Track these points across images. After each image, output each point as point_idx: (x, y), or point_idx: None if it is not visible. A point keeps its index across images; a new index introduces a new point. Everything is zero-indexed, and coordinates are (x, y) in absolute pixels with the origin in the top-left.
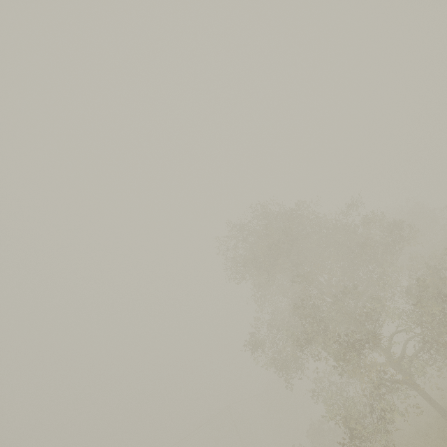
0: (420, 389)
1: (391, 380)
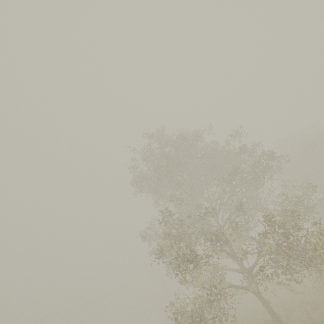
0: (260, 296)
1: (236, 286)
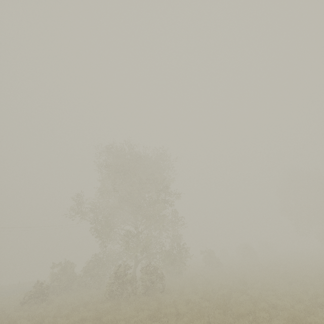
0: None
1: None
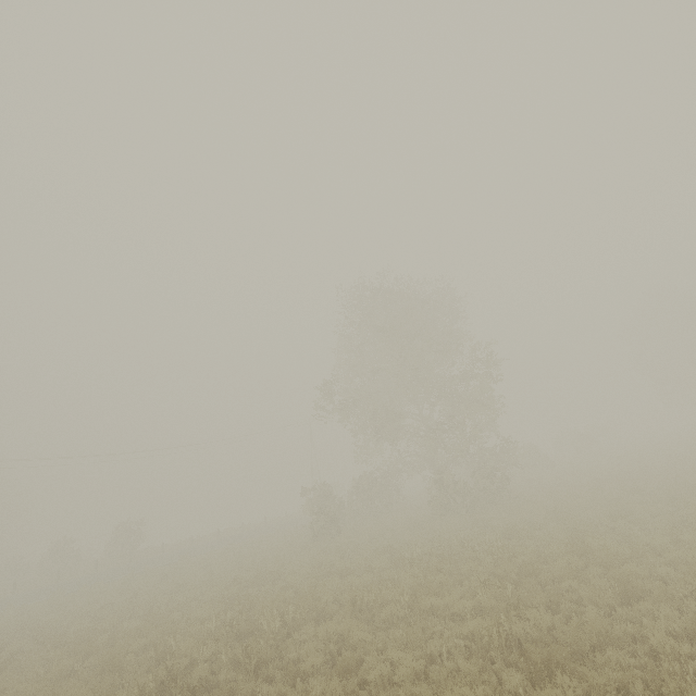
0: None
1: None
